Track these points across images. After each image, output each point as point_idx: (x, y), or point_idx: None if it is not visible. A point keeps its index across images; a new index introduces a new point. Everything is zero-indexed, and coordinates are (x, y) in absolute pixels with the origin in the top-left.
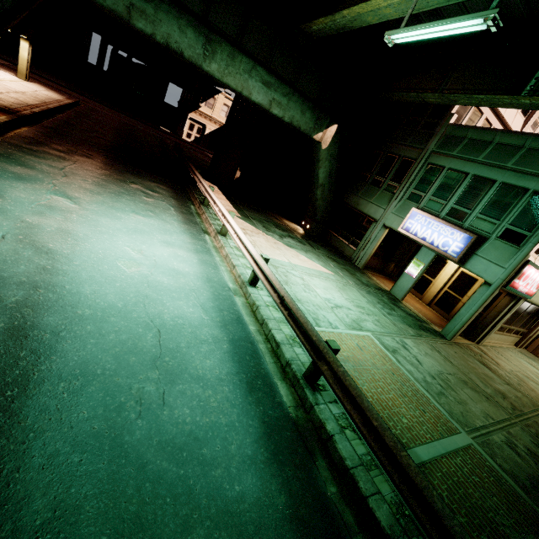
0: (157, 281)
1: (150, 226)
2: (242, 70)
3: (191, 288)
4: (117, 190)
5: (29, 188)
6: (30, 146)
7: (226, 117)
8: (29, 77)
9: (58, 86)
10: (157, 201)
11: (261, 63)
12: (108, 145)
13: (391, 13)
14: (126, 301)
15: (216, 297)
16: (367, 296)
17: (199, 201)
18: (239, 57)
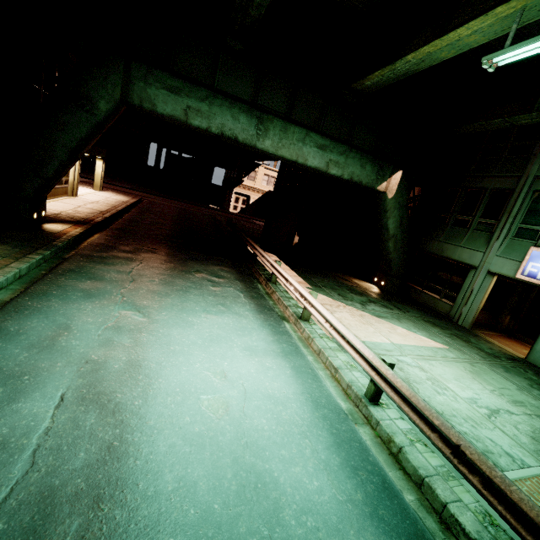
0: (255, 429)
1: (225, 327)
2: (296, 139)
3: (300, 429)
4: (184, 285)
5: (97, 306)
6: (101, 254)
7: (267, 185)
8: (102, 188)
9: (125, 189)
10: (224, 289)
11: (312, 129)
12: (169, 234)
13: (476, 40)
14: (224, 493)
15: (337, 440)
16: (510, 378)
17: (265, 278)
18: (291, 129)
